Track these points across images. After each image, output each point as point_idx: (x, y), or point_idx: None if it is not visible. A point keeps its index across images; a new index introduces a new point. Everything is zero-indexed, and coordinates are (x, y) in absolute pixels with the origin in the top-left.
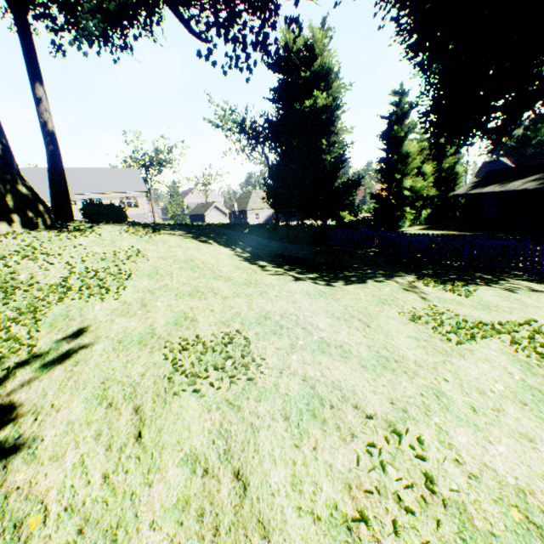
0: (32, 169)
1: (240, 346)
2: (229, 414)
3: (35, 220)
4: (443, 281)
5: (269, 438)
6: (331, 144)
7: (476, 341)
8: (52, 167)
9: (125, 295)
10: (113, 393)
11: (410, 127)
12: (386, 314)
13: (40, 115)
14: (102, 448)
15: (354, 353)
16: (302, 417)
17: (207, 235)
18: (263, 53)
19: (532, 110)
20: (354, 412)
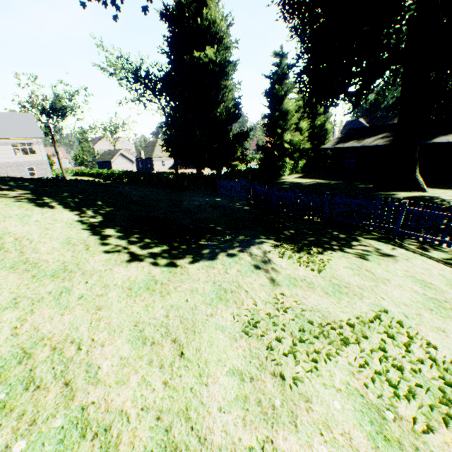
0: None
1: None
2: None
3: None
4: (300, 249)
5: None
6: (222, 99)
7: (319, 369)
8: None
9: None
10: None
11: (289, 87)
12: (217, 320)
13: None
14: None
15: (123, 446)
16: None
17: (57, 195)
18: None
19: (382, 78)
20: None
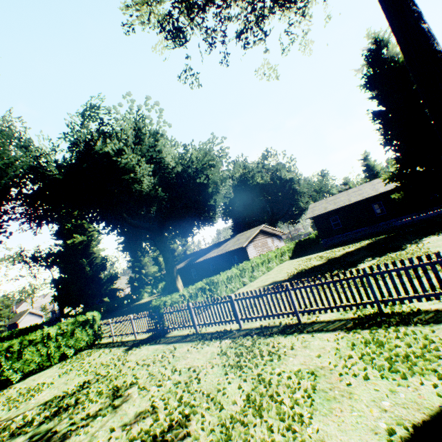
0: None
1: None
2: None
3: None
4: None
5: None
6: (94, 258)
7: None
8: None
9: None
10: None
11: None
12: None
13: None
14: None
15: None
16: None
17: None
18: None
19: None
20: None
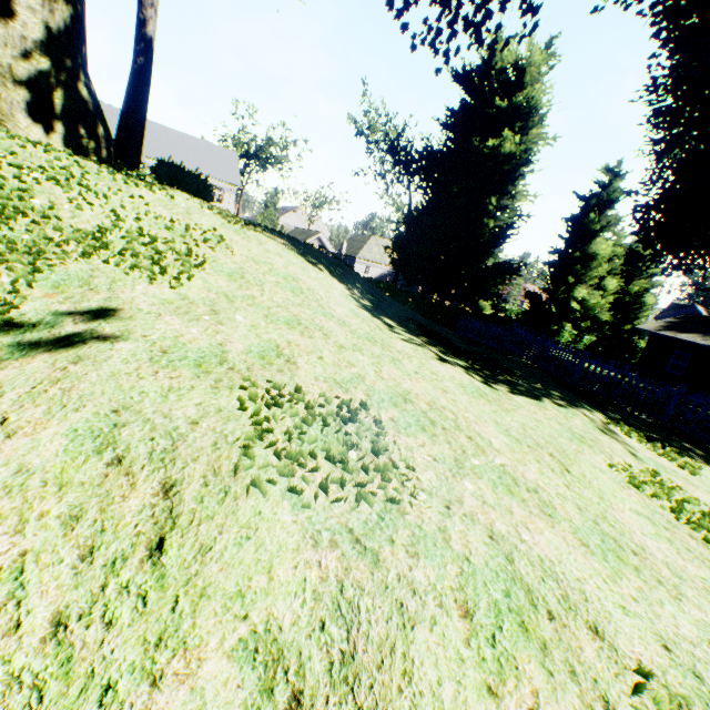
0: (103, 104)
1: (368, 431)
2: (355, 565)
3: (85, 143)
4: (649, 438)
5: (433, 650)
6: (499, 208)
7: None
8: (133, 89)
9: (188, 287)
10: (130, 439)
11: (612, 221)
12: (589, 459)
13: (141, 8)
14: (72, 550)
15: (561, 511)
16: (500, 623)
17: (317, 259)
18: (475, 39)
19: None
20: (596, 644)
